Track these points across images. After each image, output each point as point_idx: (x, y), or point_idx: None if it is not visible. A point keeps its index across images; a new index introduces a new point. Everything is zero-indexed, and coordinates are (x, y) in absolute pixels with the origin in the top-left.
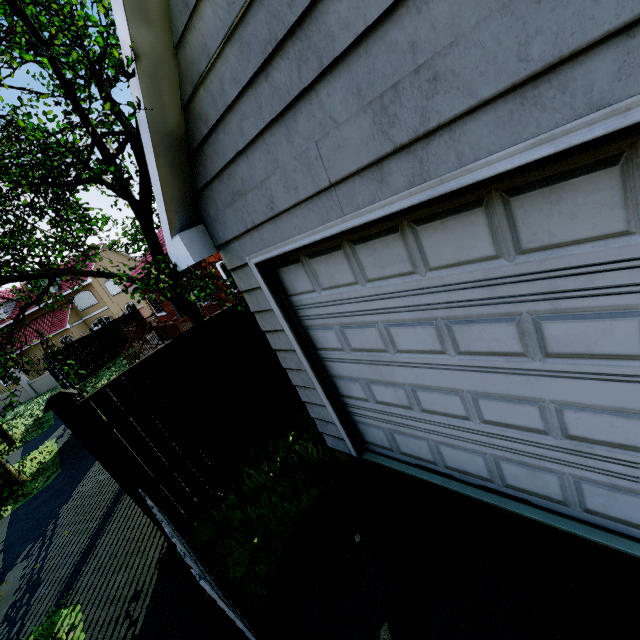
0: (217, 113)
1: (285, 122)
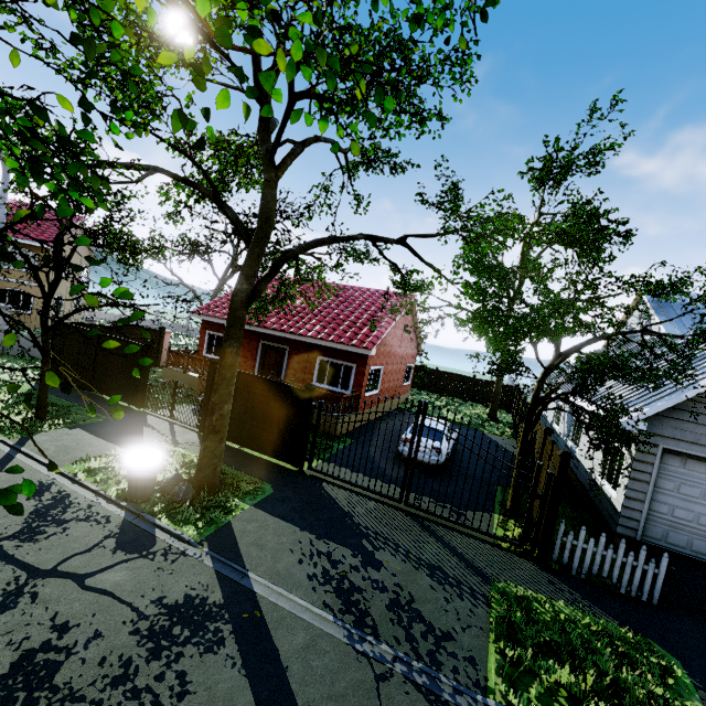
0: (697, 411)
1: None
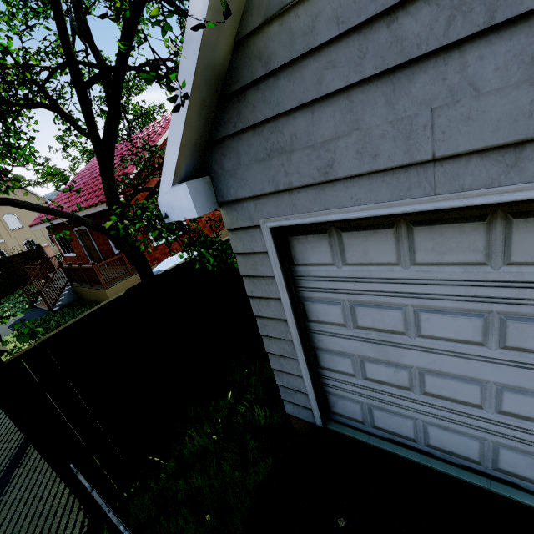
0: (290, 54)
1: (393, 80)
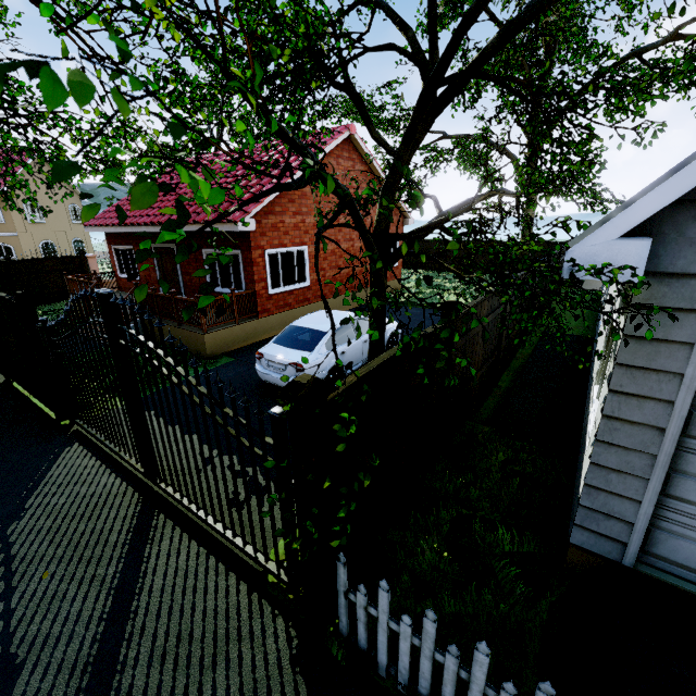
0: None
1: None
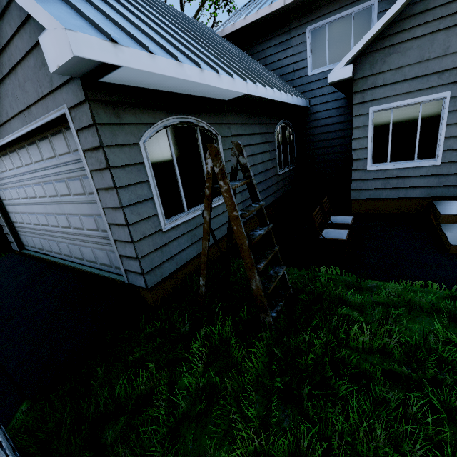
0: None
1: None
